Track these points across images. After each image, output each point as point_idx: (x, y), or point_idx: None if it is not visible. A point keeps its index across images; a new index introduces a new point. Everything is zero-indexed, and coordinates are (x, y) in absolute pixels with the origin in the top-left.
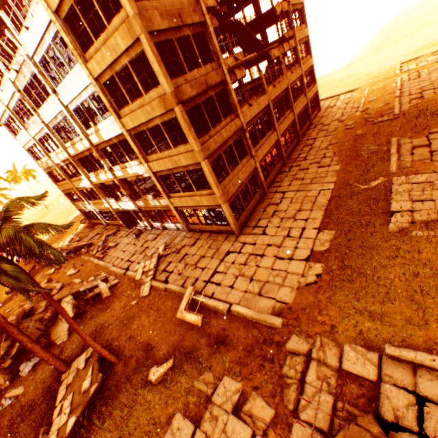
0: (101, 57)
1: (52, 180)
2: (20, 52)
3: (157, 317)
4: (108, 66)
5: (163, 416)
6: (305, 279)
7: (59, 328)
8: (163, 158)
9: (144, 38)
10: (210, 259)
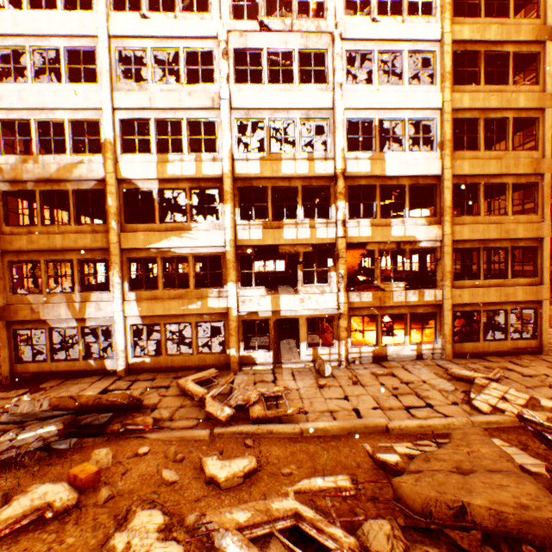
0: (482, 98)
1: None
2: (322, 23)
3: None
4: (485, 108)
5: None
6: None
7: None
8: (482, 223)
9: (550, 112)
10: None
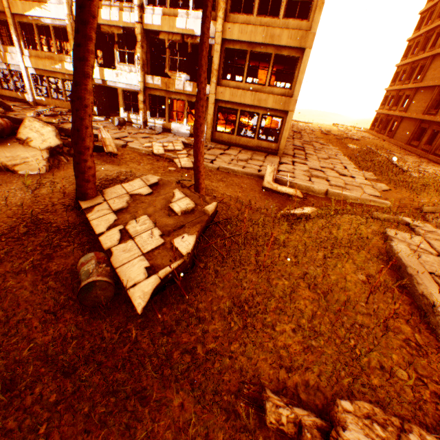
0: None
1: None
2: None
3: (229, 185)
4: None
5: (366, 234)
6: (380, 188)
7: (20, 152)
8: (254, 25)
9: None
10: (262, 162)
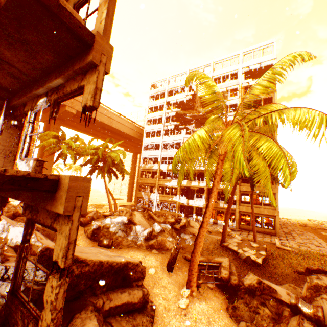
0: None
1: (139, 175)
2: None
3: None
4: None
5: (324, 258)
6: None
7: (193, 229)
8: None
9: None
10: (270, 238)
